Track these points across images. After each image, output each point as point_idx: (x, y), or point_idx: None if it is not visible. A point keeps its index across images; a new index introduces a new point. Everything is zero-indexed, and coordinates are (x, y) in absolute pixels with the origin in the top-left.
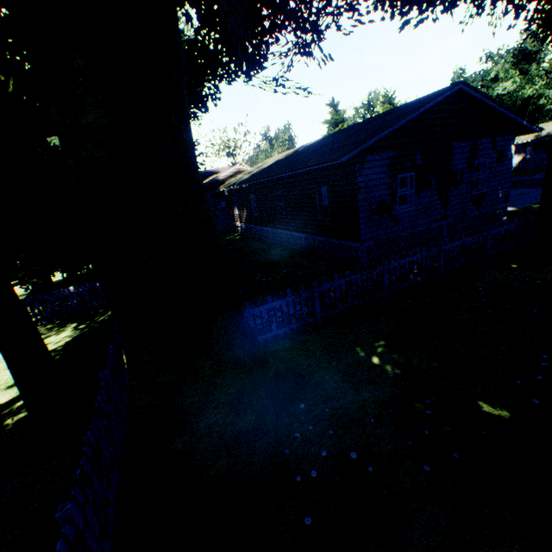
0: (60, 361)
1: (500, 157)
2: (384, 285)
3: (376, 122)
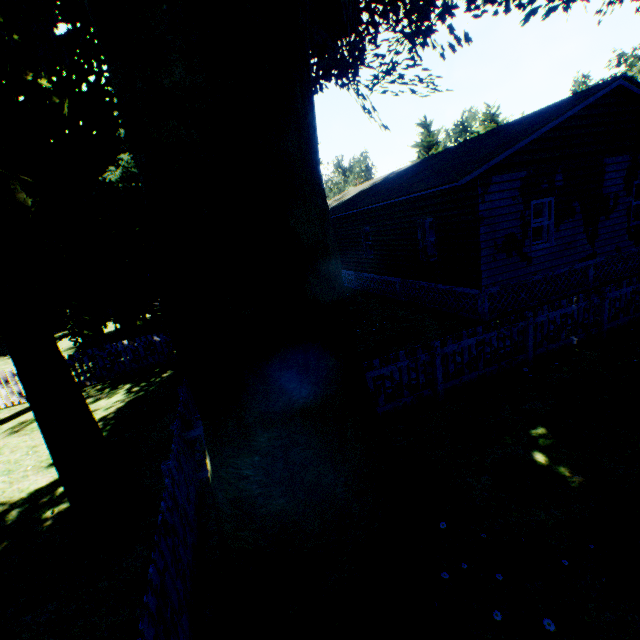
0: (111, 434)
1: None
2: (527, 347)
3: (498, 135)
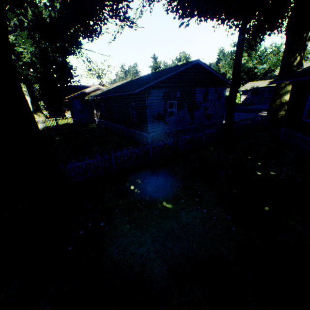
0: None
1: (219, 97)
2: (150, 154)
3: (161, 73)
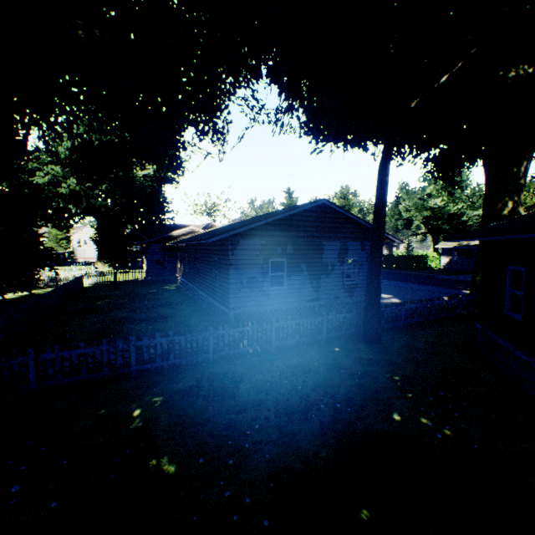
0: None
1: None
2: (209, 349)
3: (268, 215)
